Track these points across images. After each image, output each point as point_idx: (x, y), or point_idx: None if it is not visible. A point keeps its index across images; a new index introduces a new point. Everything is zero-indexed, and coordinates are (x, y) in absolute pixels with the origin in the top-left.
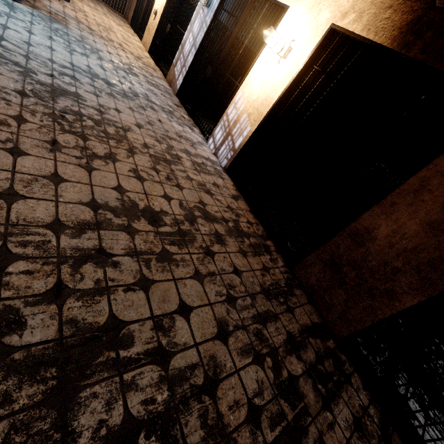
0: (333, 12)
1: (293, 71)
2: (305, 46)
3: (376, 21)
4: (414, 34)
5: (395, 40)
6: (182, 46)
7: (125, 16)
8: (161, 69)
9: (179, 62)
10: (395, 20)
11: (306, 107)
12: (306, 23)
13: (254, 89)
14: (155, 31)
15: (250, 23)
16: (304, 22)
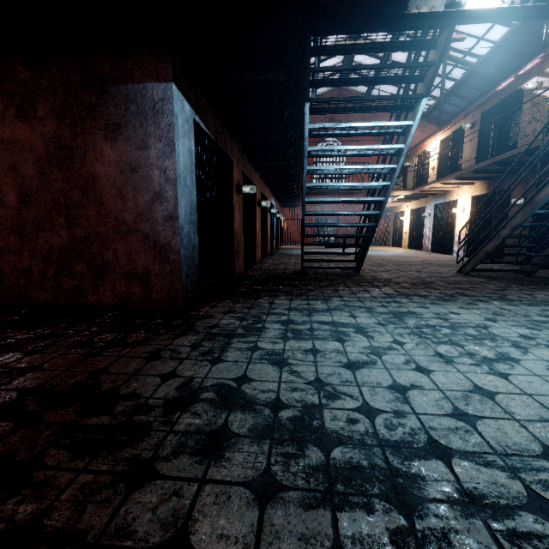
0: (470, 194)
1: (468, 213)
2: (468, 205)
3: (480, 190)
4: (489, 187)
5: (487, 191)
6: (425, 234)
7: (387, 245)
8: (418, 250)
9: (426, 240)
10: (484, 187)
11: (477, 218)
12: (464, 200)
13: (460, 226)
14: (408, 239)
15: (452, 209)
16: (464, 200)
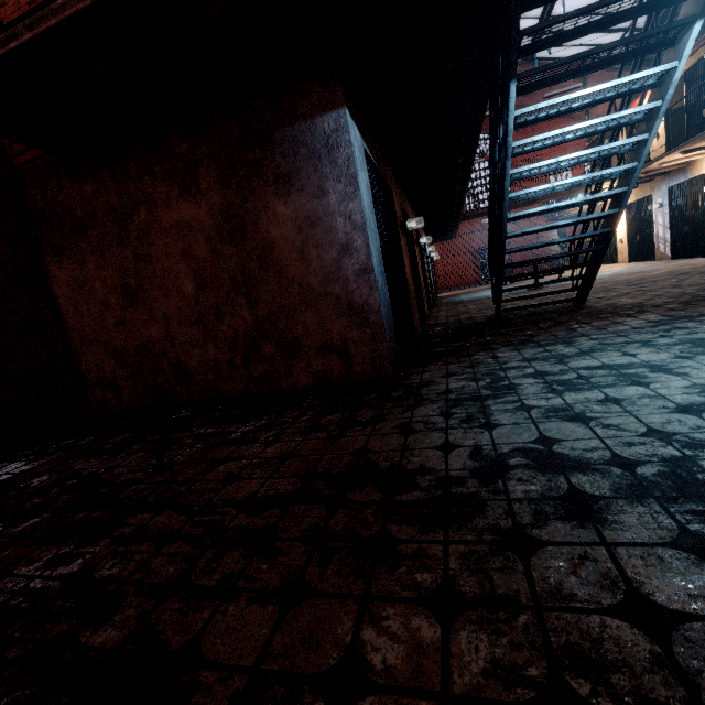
0: None
1: None
2: None
3: None
4: None
5: None
6: (656, 236)
7: None
8: (647, 261)
9: (660, 244)
10: None
11: None
12: None
13: None
14: (627, 249)
15: (699, 188)
16: None
